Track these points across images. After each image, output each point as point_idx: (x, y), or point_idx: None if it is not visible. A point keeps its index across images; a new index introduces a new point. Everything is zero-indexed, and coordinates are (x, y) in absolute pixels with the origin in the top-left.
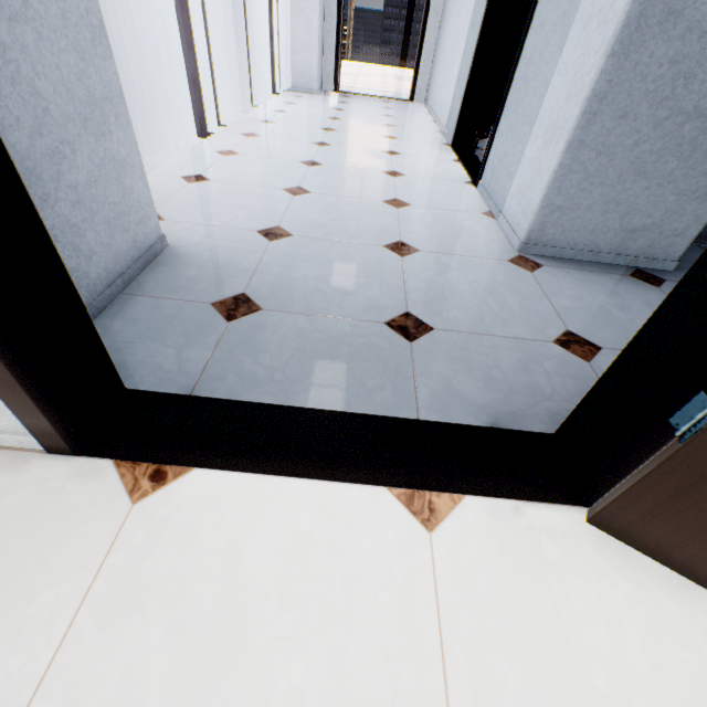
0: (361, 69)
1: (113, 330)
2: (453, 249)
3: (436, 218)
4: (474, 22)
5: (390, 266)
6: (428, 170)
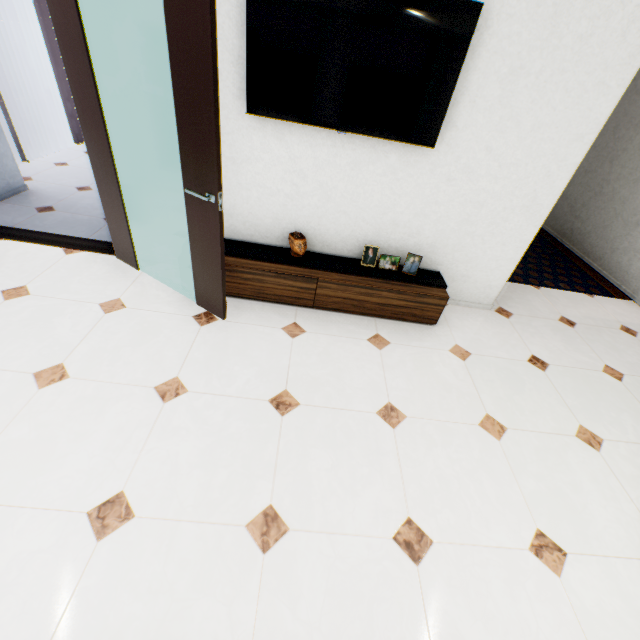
0: None
1: None
2: None
3: None
4: None
5: None
6: None
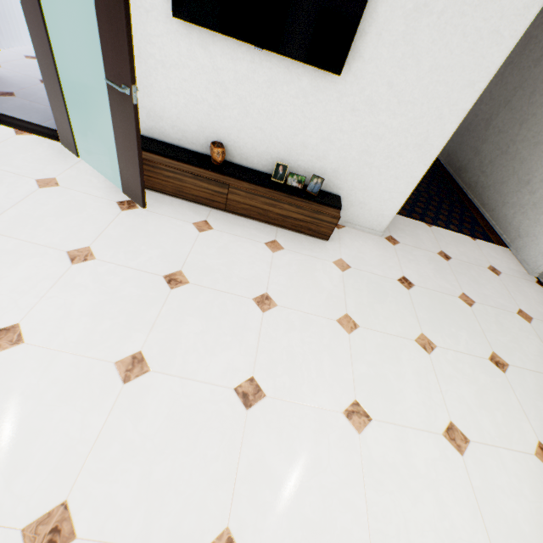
0: None
1: None
2: None
3: None
4: None
5: None
6: None
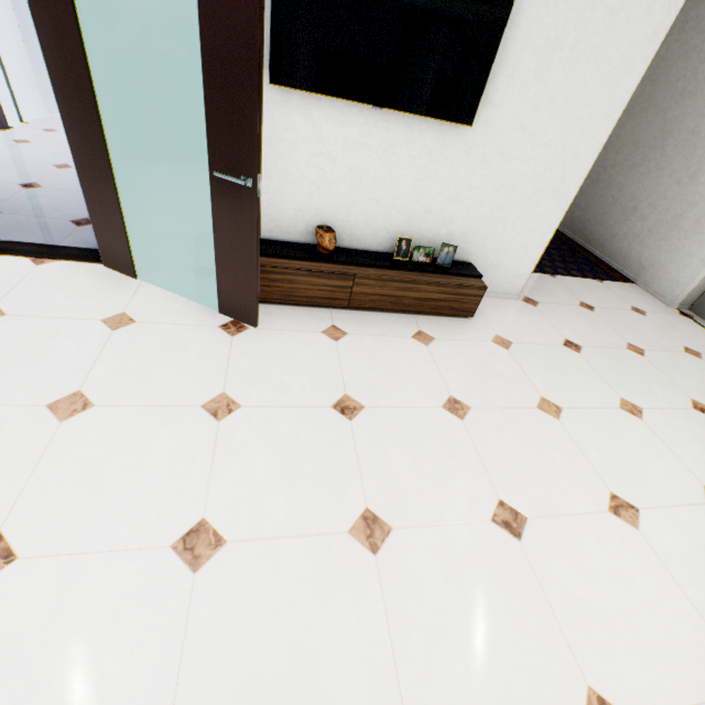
0: None
1: None
2: None
3: None
4: None
5: None
6: None
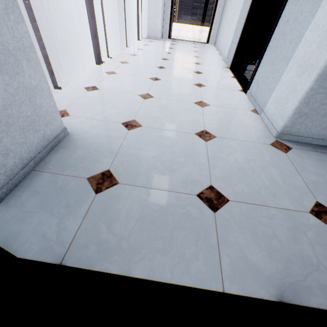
0: (182, 27)
1: (20, 201)
2: (236, 135)
3: (225, 113)
4: (246, 1)
5: (199, 149)
6: (218, 83)
